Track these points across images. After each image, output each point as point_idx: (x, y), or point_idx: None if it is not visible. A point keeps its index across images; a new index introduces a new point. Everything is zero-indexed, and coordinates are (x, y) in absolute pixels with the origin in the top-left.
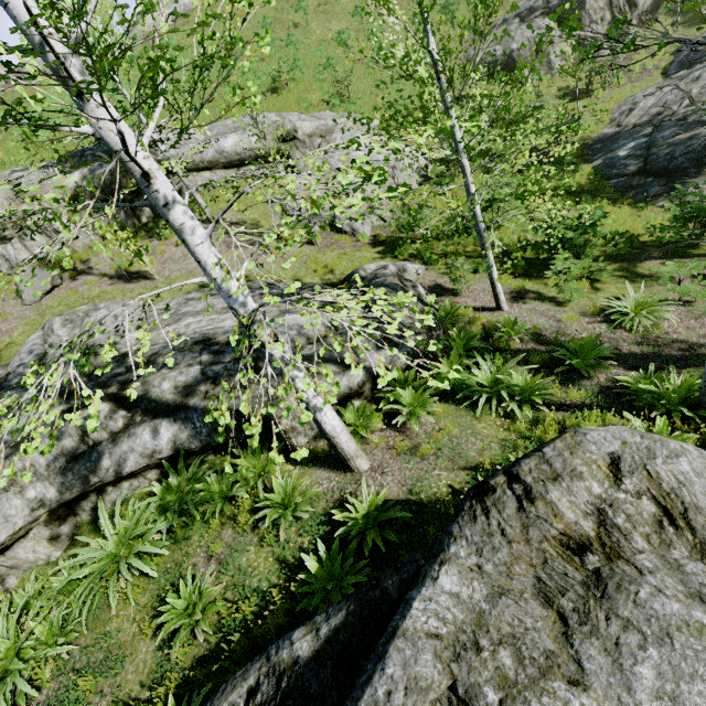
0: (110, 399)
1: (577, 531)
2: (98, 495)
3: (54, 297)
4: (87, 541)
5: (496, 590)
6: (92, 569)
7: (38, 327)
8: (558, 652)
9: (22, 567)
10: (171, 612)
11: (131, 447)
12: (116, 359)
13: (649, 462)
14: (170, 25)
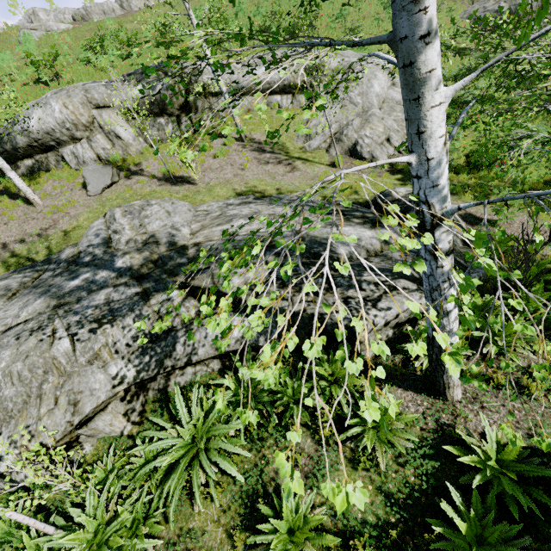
0: (181, 287)
1: None
2: (166, 377)
3: (112, 191)
4: (162, 424)
5: None
6: (172, 458)
7: (99, 215)
8: None
9: (97, 436)
10: (279, 538)
11: (204, 337)
12: (176, 249)
13: None
14: None
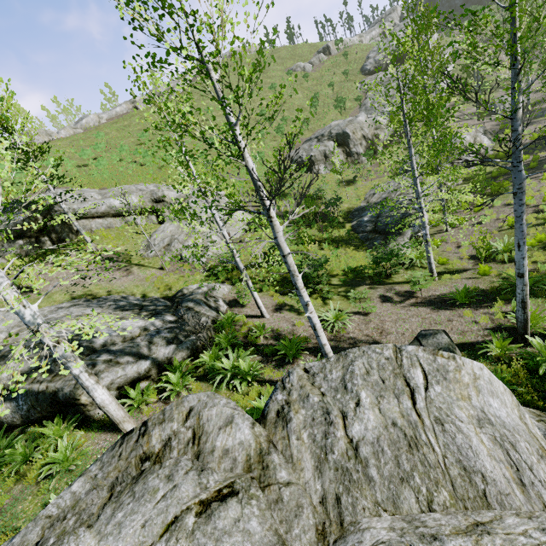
0: None
1: (151, 450)
2: None
3: None
4: None
5: (94, 487)
6: None
7: None
8: (95, 513)
9: None
10: None
11: None
12: None
13: (202, 410)
14: (104, 123)
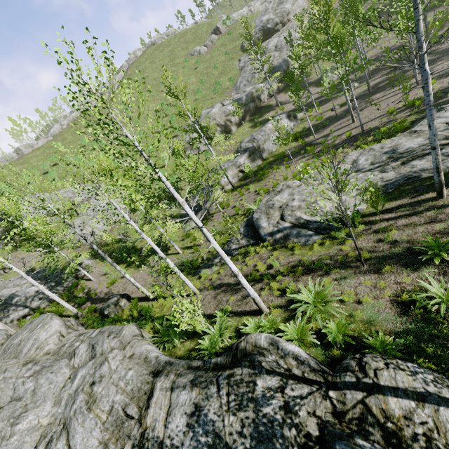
0: None
1: None
2: None
3: None
4: None
5: None
6: None
7: None
8: None
9: None
10: None
11: None
12: None
13: None
14: (65, 128)
